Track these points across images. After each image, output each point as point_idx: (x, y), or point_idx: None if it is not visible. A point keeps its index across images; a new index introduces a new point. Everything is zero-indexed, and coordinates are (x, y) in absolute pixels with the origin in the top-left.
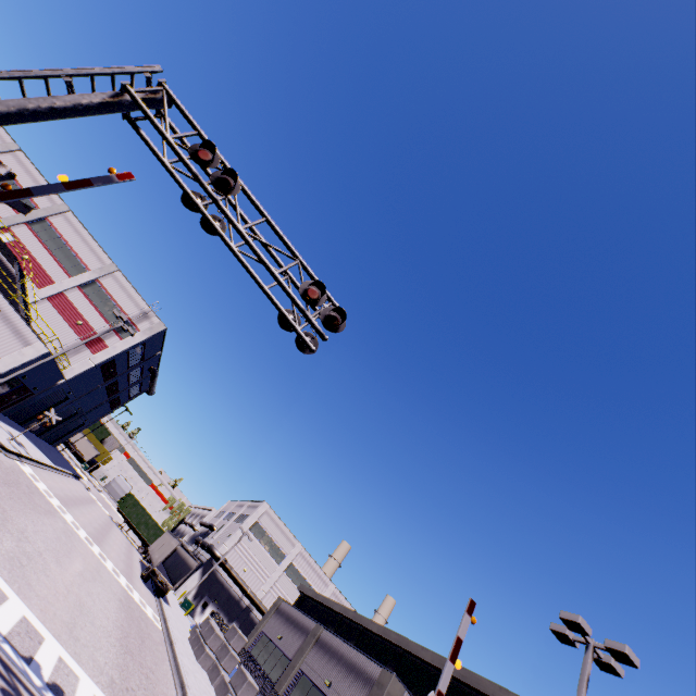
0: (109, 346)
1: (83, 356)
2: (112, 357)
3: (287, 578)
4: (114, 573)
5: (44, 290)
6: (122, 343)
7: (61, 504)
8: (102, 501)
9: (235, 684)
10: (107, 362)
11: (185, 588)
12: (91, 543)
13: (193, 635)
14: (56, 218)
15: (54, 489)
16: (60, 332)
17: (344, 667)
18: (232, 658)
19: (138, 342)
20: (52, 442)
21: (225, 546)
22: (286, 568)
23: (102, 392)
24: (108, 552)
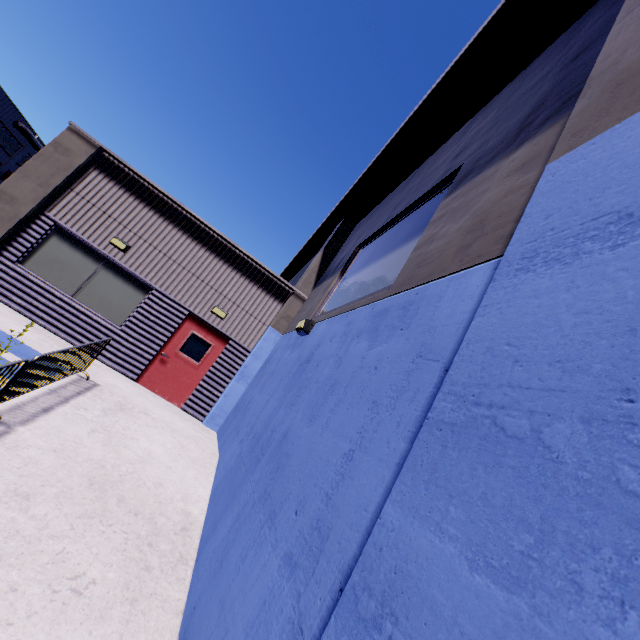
0: None
1: None
2: None
3: None
4: None
5: None
6: None
7: None
8: None
9: None
10: None
11: None
12: None
13: None
14: None
15: None
16: None
17: None
18: None
19: None
20: None
21: None
22: None
23: None
24: None
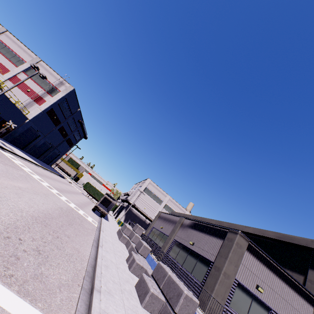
0: (46, 101)
1: (34, 107)
2: (50, 106)
3: (165, 210)
4: (65, 201)
5: (5, 75)
6: (52, 98)
7: (34, 172)
8: (79, 189)
9: (137, 248)
10: (49, 111)
11: (119, 218)
12: (52, 189)
13: (118, 231)
14: (1, 36)
15: (33, 169)
16: (20, 96)
17: (200, 234)
18: (136, 237)
19: (61, 97)
20: (48, 163)
21: (133, 199)
22: (164, 206)
23: (58, 134)
24: (67, 196)
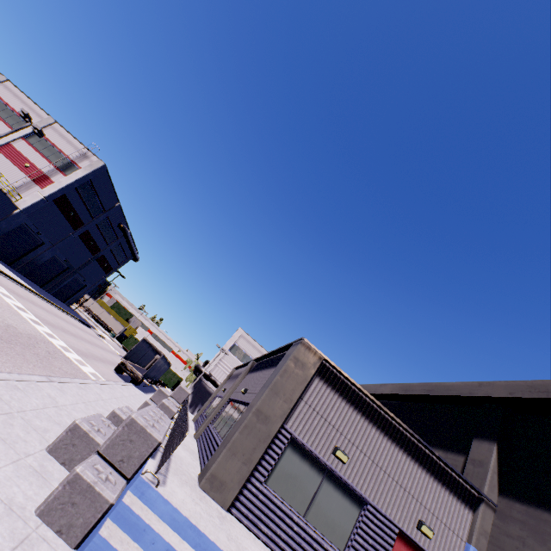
0: (55, 182)
1: (33, 191)
2: (59, 191)
3: None
4: (43, 332)
5: None
6: (66, 178)
7: (1, 286)
8: (120, 351)
9: None
10: (59, 200)
11: None
12: (26, 312)
13: None
14: None
15: (6, 285)
16: (11, 174)
17: (261, 373)
18: None
19: (81, 176)
20: (64, 301)
21: (210, 365)
22: None
23: (80, 245)
24: (60, 334)
